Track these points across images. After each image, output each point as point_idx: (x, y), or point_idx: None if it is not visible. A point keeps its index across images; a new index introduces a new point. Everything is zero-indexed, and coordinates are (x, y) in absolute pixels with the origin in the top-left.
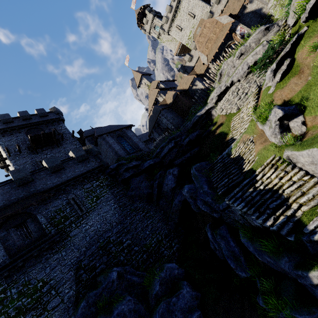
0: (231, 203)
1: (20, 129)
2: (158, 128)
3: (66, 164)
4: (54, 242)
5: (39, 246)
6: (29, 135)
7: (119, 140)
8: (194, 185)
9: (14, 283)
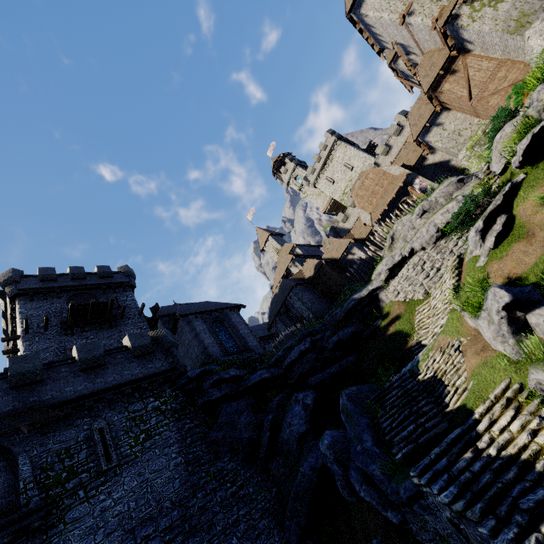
0: (424, 483)
1: (61, 292)
2: (285, 316)
3: (112, 358)
4: (27, 532)
5: None
6: (70, 303)
7: (215, 327)
8: (344, 431)
9: None
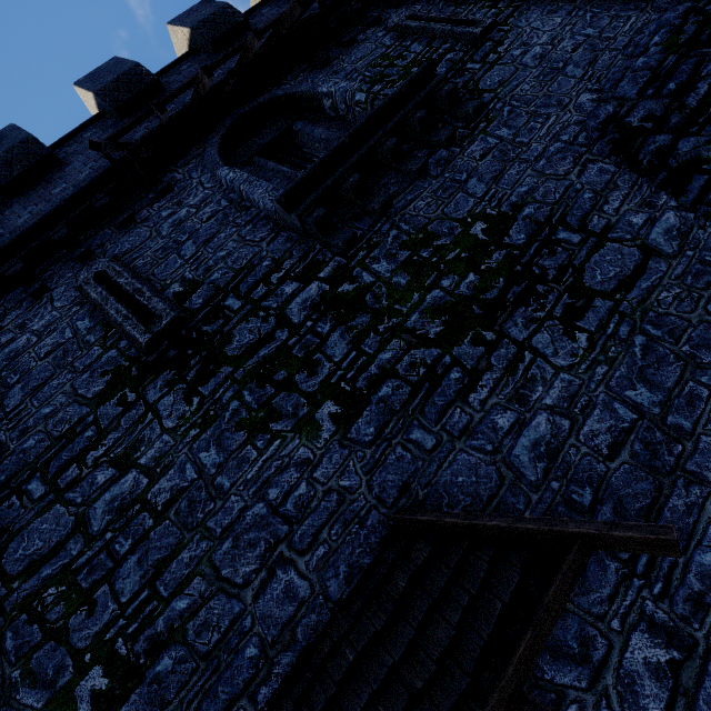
0: None
1: None
2: None
3: None
4: (435, 122)
5: (384, 125)
6: None
7: None
8: None
9: (367, 250)
